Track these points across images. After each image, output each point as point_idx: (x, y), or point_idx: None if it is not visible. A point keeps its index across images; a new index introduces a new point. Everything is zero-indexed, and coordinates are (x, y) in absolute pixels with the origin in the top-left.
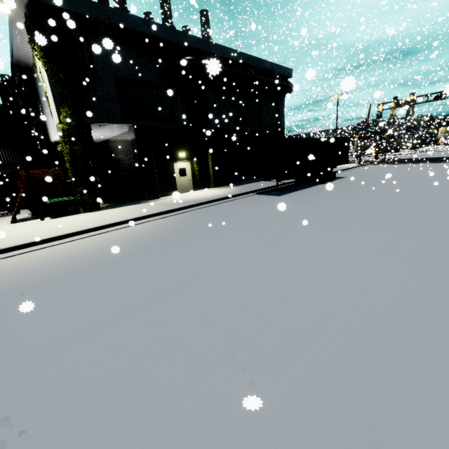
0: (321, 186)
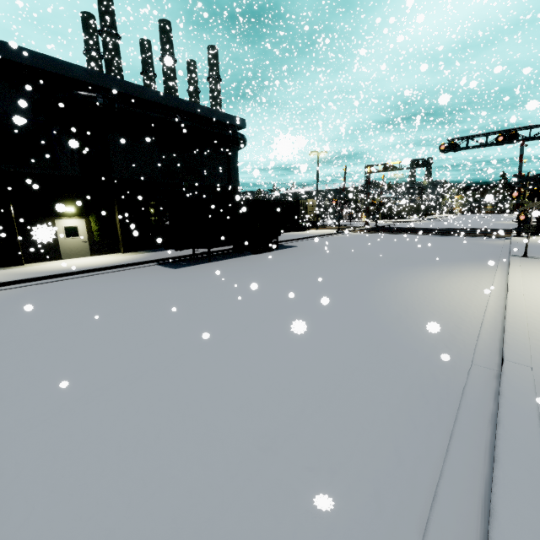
0: (246, 258)
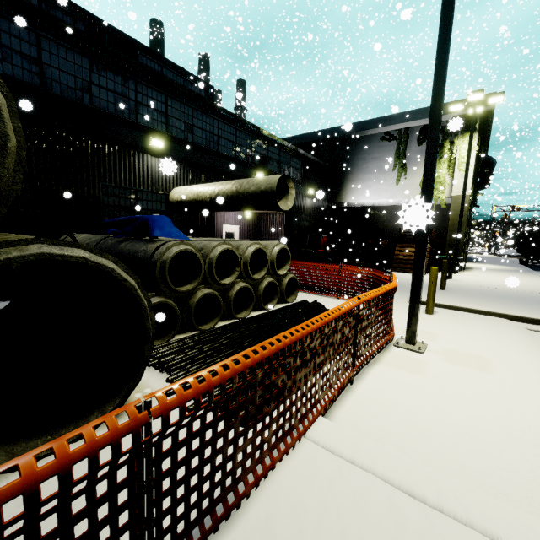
0: None
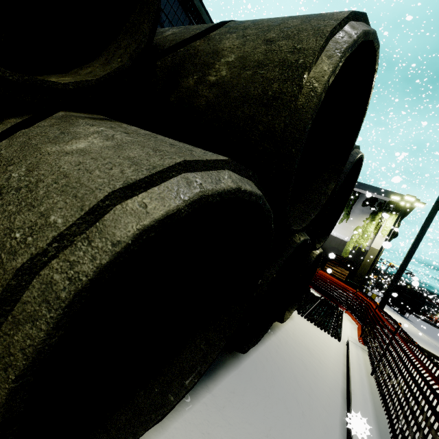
0: (411, 319)
